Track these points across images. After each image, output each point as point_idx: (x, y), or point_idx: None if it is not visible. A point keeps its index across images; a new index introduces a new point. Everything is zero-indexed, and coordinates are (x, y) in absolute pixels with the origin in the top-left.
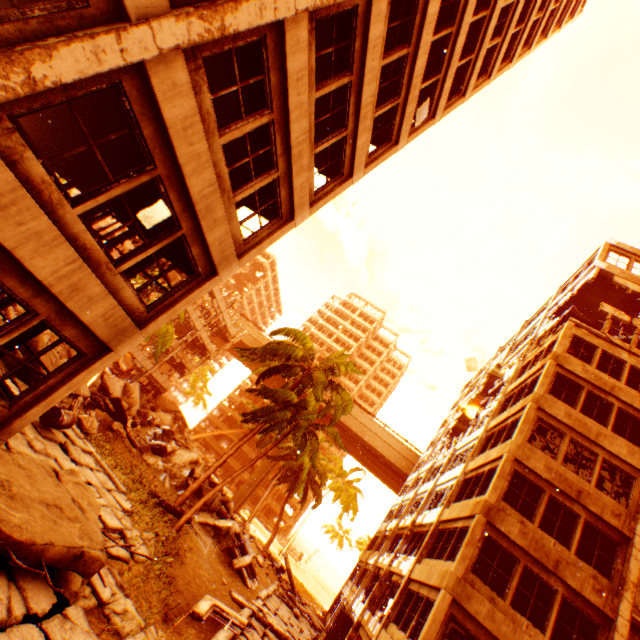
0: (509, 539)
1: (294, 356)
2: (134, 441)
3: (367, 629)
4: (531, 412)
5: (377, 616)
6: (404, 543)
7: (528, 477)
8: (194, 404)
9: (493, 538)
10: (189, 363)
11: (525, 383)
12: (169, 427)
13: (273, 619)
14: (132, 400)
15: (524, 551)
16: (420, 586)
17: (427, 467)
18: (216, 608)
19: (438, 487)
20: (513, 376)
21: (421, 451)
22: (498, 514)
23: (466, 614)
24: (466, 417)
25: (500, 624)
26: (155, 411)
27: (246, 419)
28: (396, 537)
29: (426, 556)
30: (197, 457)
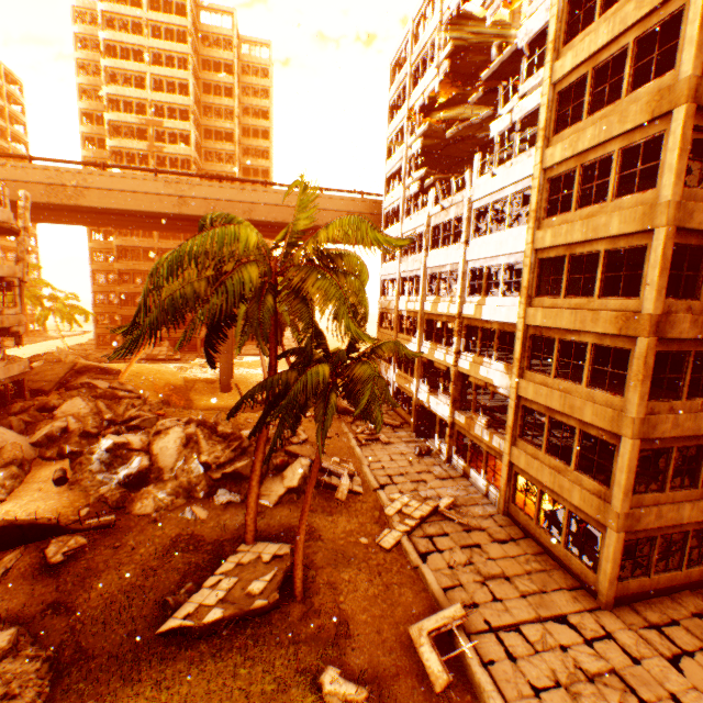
0: (678, 339)
1: (249, 291)
2: (102, 523)
3: (478, 438)
4: (689, 127)
5: (482, 424)
6: (460, 340)
7: (690, 244)
8: (68, 322)
9: (662, 351)
10: (6, 320)
11: (618, 50)
12: (110, 441)
13: (413, 507)
14: (9, 456)
15: (693, 339)
16: (552, 412)
17: (417, 226)
18: (433, 635)
19: (473, 264)
20: (556, 34)
21: (375, 194)
22: (667, 322)
23: (651, 440)
24: (434, 127)
25: (683, 424)
26: (52, 414)
27: (255, 430)
28: (427, 322)
29: (528, 368)
30: (185, 435)
